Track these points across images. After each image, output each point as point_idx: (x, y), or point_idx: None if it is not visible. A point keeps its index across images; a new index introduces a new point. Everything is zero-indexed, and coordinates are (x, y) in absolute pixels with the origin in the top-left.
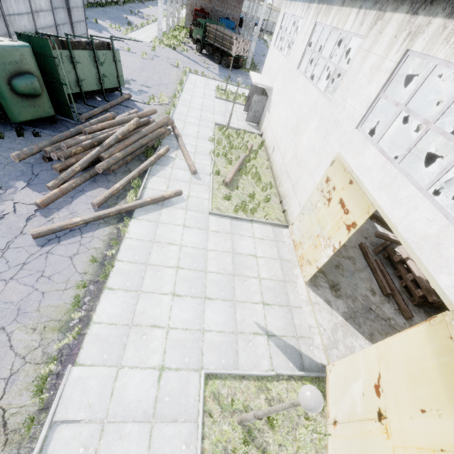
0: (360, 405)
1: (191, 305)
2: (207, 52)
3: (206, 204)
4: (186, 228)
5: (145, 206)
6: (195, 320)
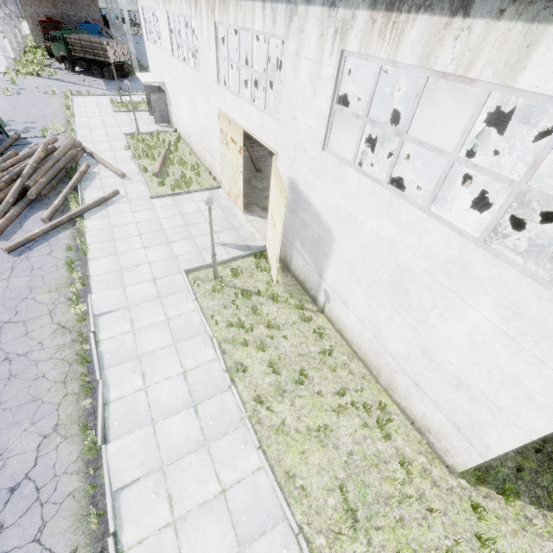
0: (272, 235)
1: (161, 248)
2: (81, 68)
3: (145, 194)
4: (135, 212)
5: (91, 209)
6: (167, 254)
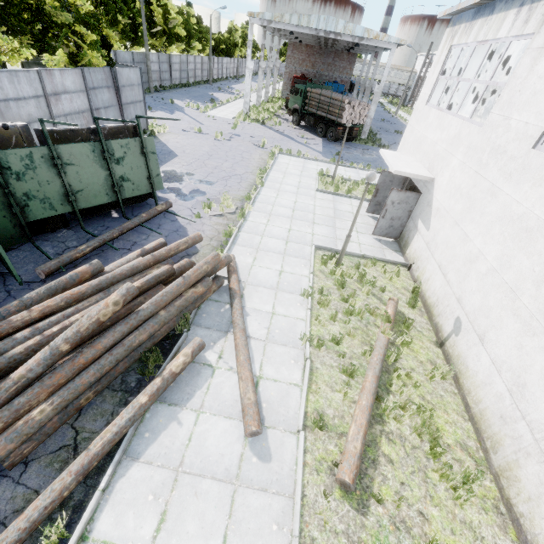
0: None
1: None
2: (307, 123)
3: None
4: None
5: None
6: None
